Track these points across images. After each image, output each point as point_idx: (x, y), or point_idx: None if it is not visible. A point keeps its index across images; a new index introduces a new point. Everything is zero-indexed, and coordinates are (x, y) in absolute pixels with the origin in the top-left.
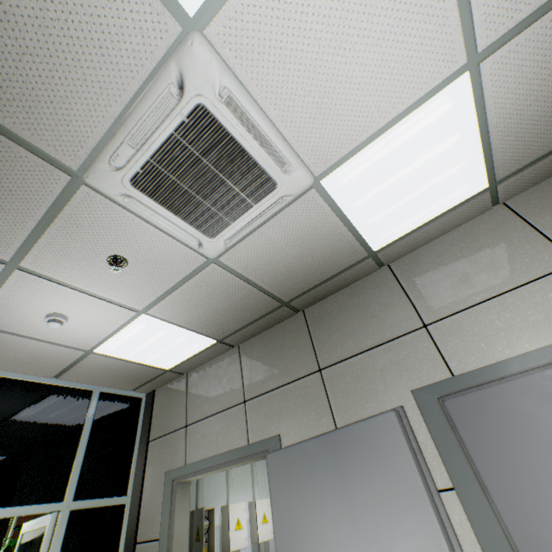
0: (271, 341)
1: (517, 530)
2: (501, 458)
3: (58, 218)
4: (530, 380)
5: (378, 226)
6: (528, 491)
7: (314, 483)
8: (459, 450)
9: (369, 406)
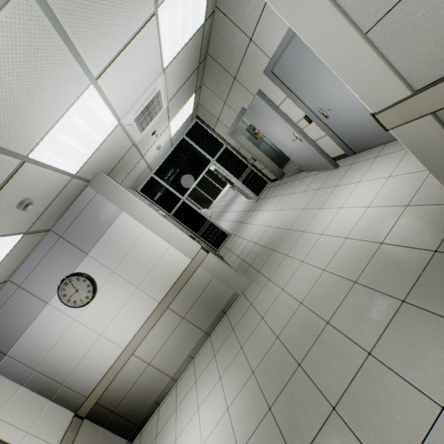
0: (210, 76)
1: (303, 99)
2: (293, 82)
3: (139, 148)
4: (288, 51)
5: (194, 27)
6: (301, 88)
7: (257, 119)
8: (283, 86)
9: (257, 84)
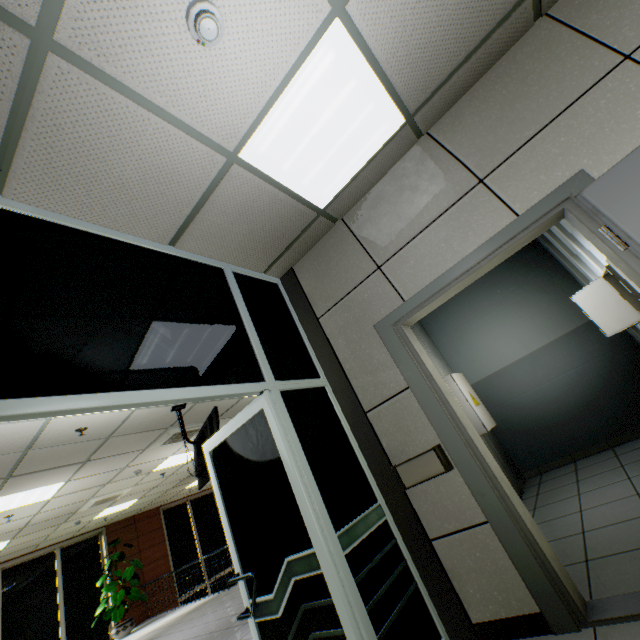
0: (494, 89)
1: None
2: None
3: None
4: None
5: None
6: None
7: None
8: None
9: None
